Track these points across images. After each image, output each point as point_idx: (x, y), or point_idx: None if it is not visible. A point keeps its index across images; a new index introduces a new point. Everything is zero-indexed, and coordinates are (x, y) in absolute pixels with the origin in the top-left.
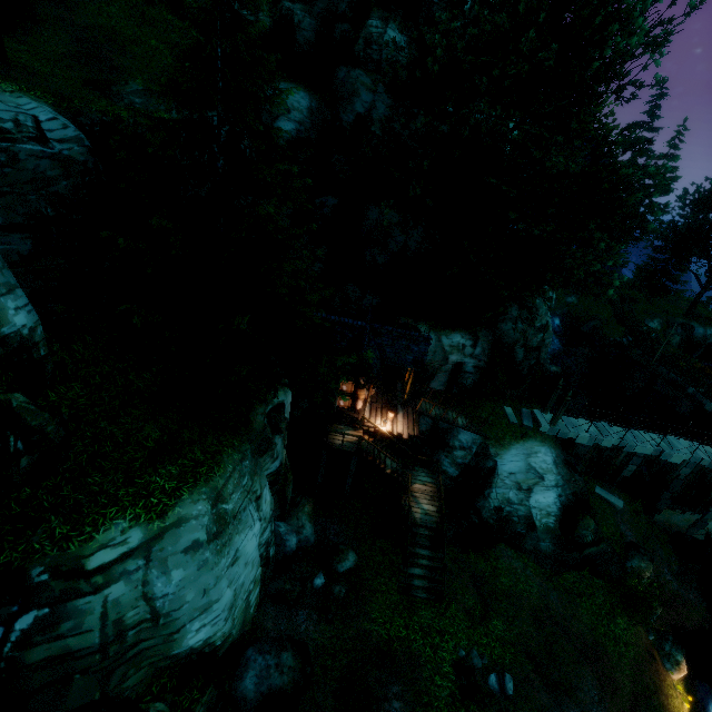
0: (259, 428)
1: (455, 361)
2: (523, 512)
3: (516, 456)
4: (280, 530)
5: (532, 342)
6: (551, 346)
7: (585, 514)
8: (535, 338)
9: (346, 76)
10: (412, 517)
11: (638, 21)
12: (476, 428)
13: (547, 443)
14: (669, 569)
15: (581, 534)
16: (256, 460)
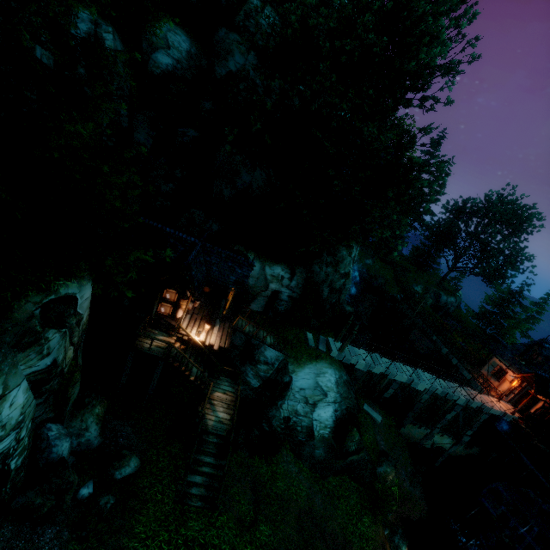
0: (22, 318)
1: (274, 288)
2: (306, 422)
3: (309, 374)
4: (50, 433)
5: (336, 284)
6: (350, 292)
7: (353, 427)
8: (339, 282)
9: (225, 36)
10: (204, 424)
11: (445, 34)
12: (281, 348)
13: (334, 366)
14: (405, 471)
15: (347, 444)
16: (4, 354)
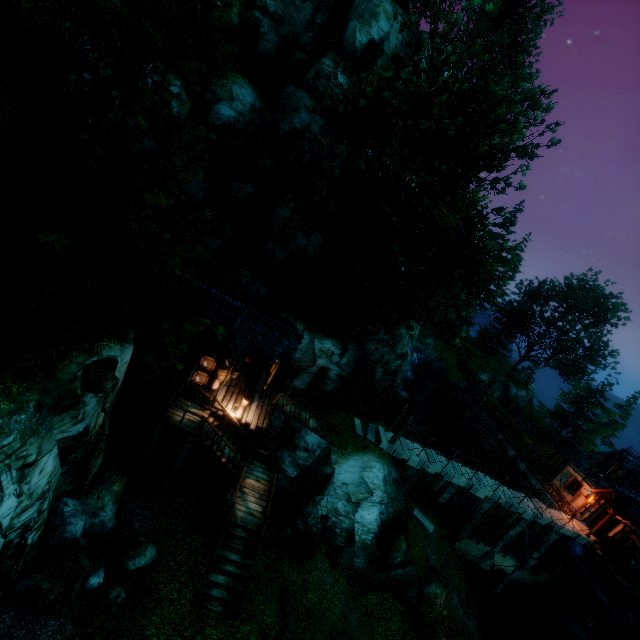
0: (65, 379)
1: (322, 365)
2: (347, 524)
3: (353, 467)
4: (66, 509)
5: (391, 365)
6: (406, 374)
7: (400, 534)
8: (394, 363)
9: (293, 93)
10: (233, 515)
11: (520, 124)
12: (324, 433)
13: (383, 460)
14: (458, 595)
15: (393, 554)
16: (44, 416)
